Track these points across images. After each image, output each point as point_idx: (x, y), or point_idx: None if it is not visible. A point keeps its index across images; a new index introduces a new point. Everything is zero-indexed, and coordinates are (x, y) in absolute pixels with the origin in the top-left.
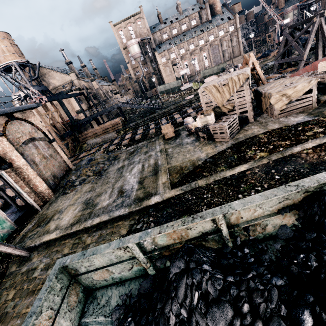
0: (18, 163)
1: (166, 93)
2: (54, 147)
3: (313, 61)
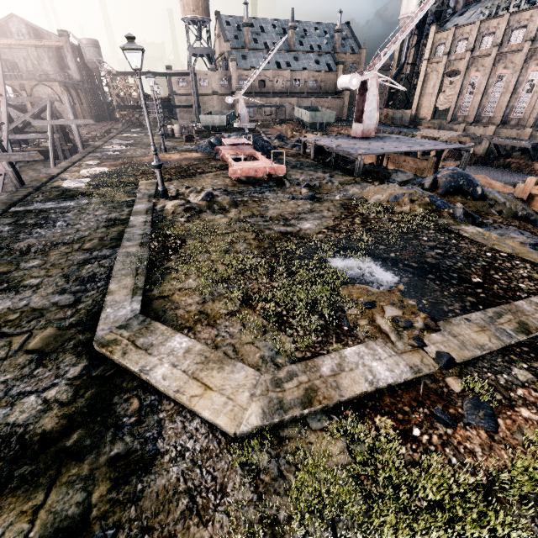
0: (27, 105)
1: (294, 124)
2: (64, 109)
3: (26, 146)
